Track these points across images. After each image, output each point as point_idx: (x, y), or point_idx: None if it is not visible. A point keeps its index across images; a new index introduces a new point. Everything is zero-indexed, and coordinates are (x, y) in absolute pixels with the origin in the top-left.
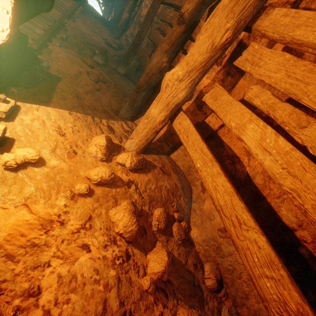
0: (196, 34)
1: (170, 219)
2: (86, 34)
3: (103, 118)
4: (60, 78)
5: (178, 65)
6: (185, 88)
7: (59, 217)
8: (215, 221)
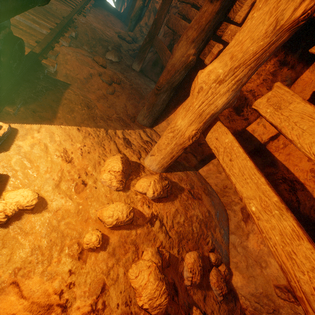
0: (236, 13)
1: (205, 263)
2: (98, 29)
3: (118, 128)
4: (68, 84)
5: (218, 59)
6: (227, 92)
7: (61, 294)
8: (268, 271)
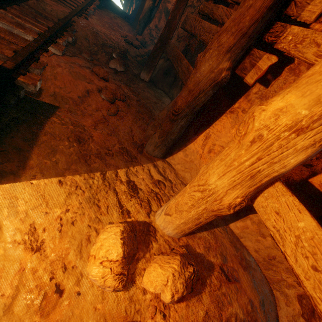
0: (302, 7)
1: None
2: (101, 33)
3: (121, 166)
4: (55, 108)
5: (297, 90)
6: (311, 146)
7: None
8: None
